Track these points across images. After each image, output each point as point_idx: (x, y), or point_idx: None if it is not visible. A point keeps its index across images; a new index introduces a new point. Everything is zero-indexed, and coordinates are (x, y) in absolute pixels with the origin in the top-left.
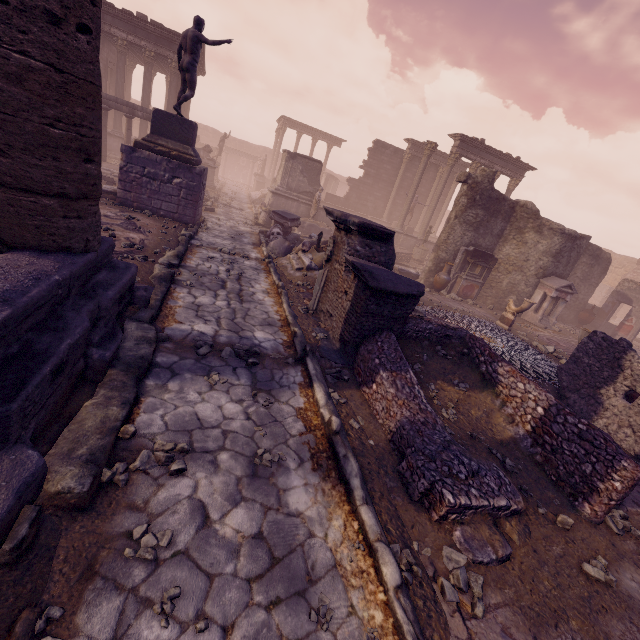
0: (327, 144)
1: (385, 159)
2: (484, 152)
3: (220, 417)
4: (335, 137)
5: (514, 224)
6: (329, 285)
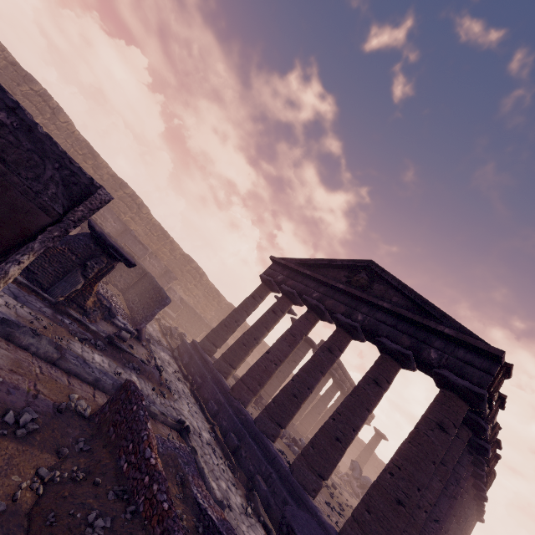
0: None
1: None
2: None
3: (250, 533)
4: None
5: None
6: None
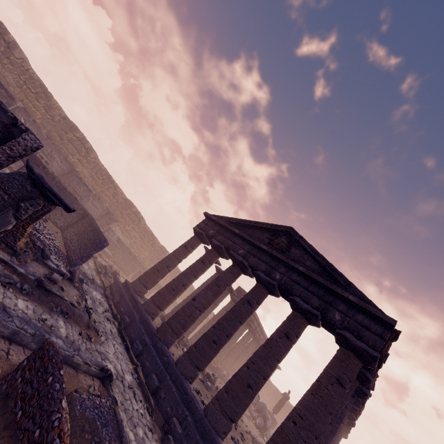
0: None
1: None
2: None
3: None
4: None
5: None
6: None
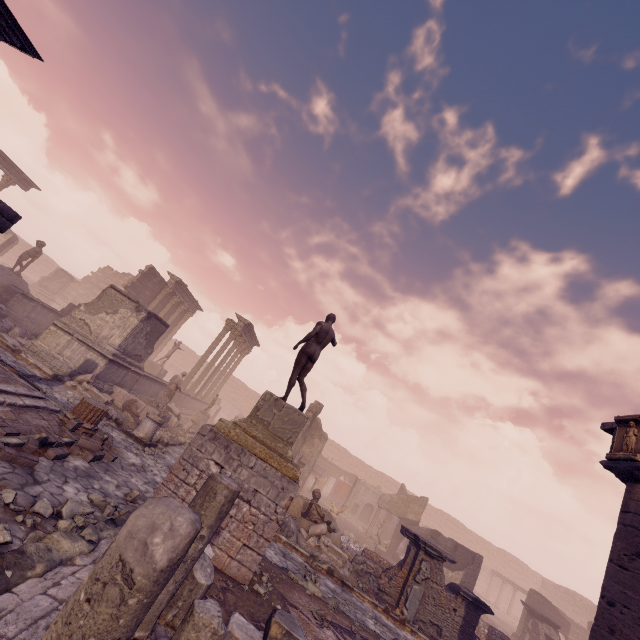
0: (4, 175)
1: (150, 286)
2: (249, 332)
3: None
4: (26, 176)
5: (310, 431)
6: (426, 599)
